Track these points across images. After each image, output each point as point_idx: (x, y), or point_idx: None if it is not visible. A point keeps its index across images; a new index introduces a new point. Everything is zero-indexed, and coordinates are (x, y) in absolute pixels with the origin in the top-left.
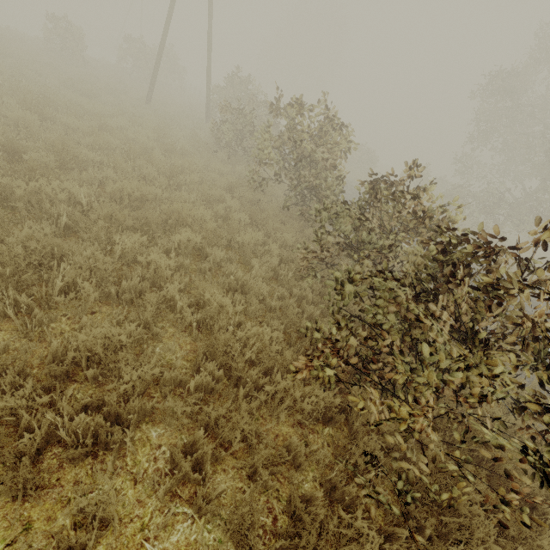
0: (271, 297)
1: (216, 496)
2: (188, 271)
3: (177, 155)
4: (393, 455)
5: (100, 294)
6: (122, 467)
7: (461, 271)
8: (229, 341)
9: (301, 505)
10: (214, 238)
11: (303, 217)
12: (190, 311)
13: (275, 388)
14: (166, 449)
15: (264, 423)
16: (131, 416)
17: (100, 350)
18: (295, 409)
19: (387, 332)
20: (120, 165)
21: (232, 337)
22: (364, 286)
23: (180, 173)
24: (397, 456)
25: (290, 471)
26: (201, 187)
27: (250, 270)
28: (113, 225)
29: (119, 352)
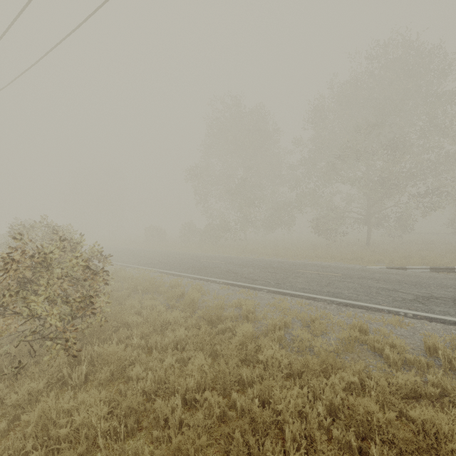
0: None
1: None
2: None
3: None
4: None
5: None
6: None
7: None
8: None
9: None
10: None
11: None
12: None
13: None
14: None
15: None
16: None
17: None
18: None
19: None
20: None
21: None
22: None
23: None
24: None
25: None
26: None
27: None
28: None
29: None
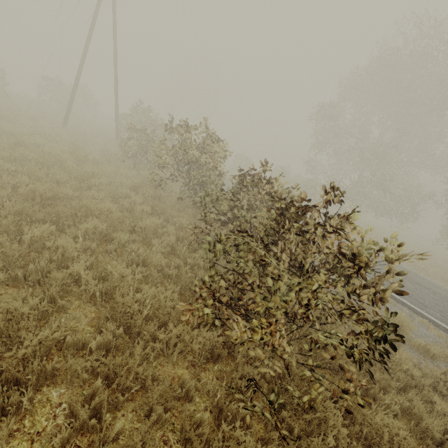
0: (170, 268)
1: (113, 438)
2: (95, 253)
3: (89, 164)
4: (253, 364)
5: (7, 278)
6: (19, 429)
7: (287, 223)
8: (129, 303)
9: (189, 427)
10: (119, 225)
11: (196, 206)
12: (93, 283)
13: (168, 335)
14: (66, 406)
15: (161, 369)
16: (29, 376)
17: (2, 323)
18: (186, 351)
19: (249, 276)
20: (34, 172)
21: (131, 299)
22: (229, 244)
23: (91, 177)
24: (256, 364)
25: (183, 405)
26: (109, 187)
27: (152, 248)
28: (23, 219)
29: (20, 322)
